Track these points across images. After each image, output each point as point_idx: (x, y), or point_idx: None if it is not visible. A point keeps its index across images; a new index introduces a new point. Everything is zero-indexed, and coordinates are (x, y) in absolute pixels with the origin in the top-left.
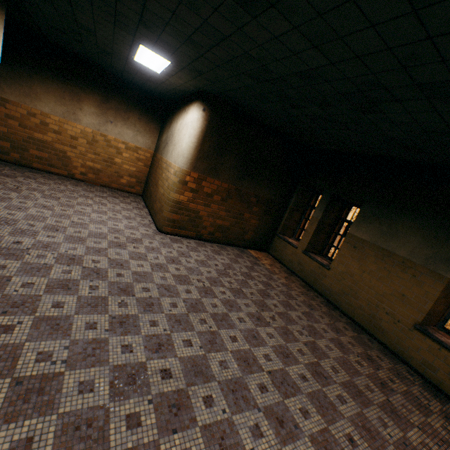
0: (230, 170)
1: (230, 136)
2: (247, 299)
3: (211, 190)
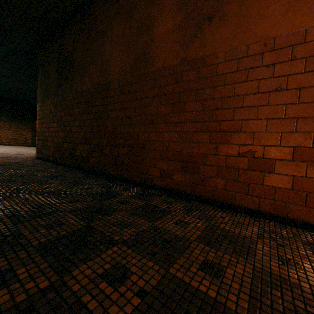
0: (7, 117)
1: (1, 106)
2: (14, 147)
3: (1, 126)
